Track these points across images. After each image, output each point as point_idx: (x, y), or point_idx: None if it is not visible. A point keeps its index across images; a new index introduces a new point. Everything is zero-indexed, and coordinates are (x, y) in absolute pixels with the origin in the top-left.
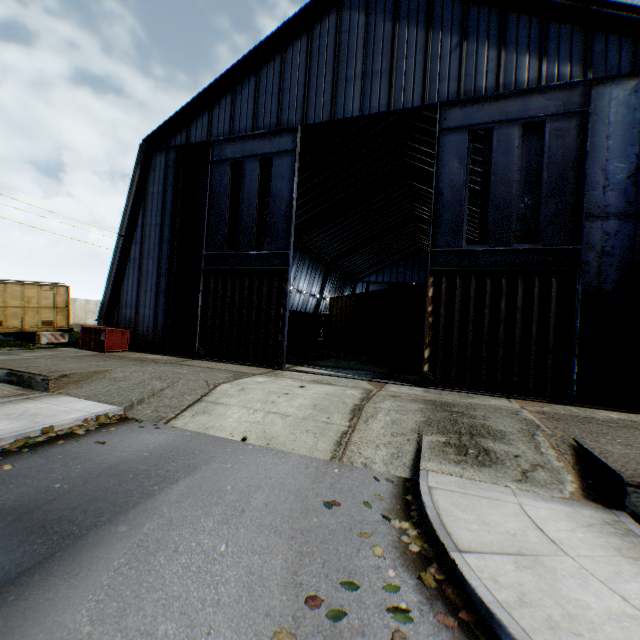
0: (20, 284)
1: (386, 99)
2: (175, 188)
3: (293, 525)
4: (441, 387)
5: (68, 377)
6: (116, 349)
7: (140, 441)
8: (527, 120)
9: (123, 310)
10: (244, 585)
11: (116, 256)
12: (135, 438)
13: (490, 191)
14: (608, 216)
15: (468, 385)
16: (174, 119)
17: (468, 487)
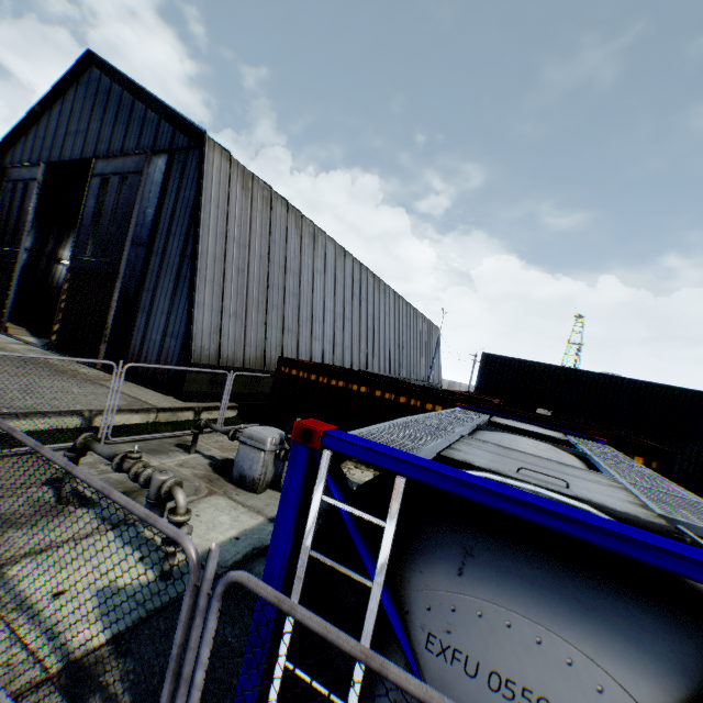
0: None
1: (83, 150)
2: None
3: None
4: (55, 351)
5: None
6: None
7: None
8: (123, 175)
9: None
10: None
11: None
12: None
13: (101, 220)
14: (141, 244)
15: (67, 351)
16: None
17: None
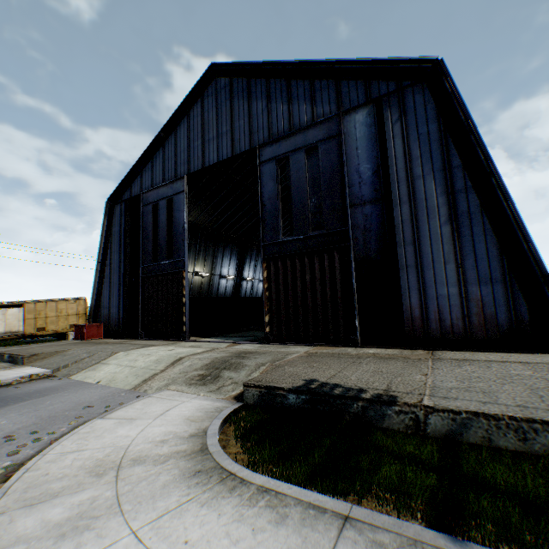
0: (55, 301)
1: (231, 148)
2: (125, 226)
3: (52, 415)
4: (277, 342)
5: (37, 355)
6: (94, 338)
7: (39, 386)
8: (307, 146)
9: (102, 311)
10: None
11: (97, 276)
12: (39, 384)
13: (292, 198)
14: (365, 202)
15: (294, 339)
16: (123, 183)
17: (173, 396)
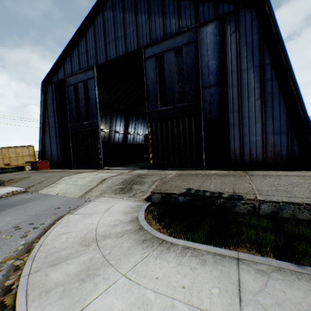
0: (14, 147)
1: (124, 48)
2: (56, 100)
3: (37, 213)
4: (157, 169)
5: (13, 180)
6: (44, 169)
7: (21, 197)
8: (176, 48)
9: (47, 153)
10: (3, 225)
11: (41, 131)
12: (20, 197)
13: (165, 82)
14: (211, 86)
15: (167, 167)
16: (51, 71)
17: (108, 200)
